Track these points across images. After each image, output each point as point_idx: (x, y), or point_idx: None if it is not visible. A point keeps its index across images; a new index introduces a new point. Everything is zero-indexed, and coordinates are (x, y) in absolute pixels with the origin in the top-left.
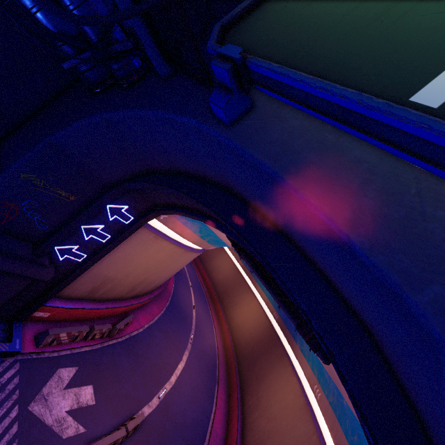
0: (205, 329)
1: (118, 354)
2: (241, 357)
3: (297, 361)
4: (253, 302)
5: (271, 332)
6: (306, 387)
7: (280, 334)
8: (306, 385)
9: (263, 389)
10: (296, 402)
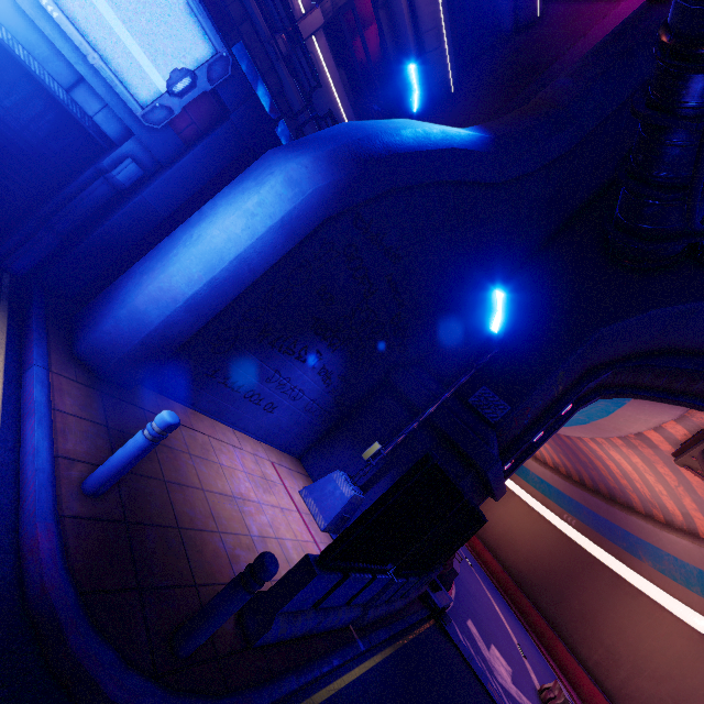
0: (463, 548)
1: (467, 597)
2: (531, 588)
3: (651, 588)
4: (513, 501)
5: (572, 546)
6: (699, 626)
7: (589, 548)
8: (697, 623)
9: (610, 634)
10: (699, 650)
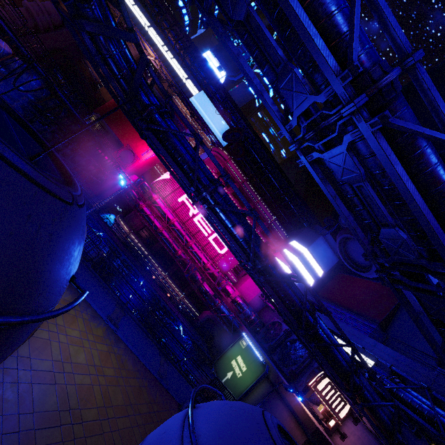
0: None
1: None
2: None
3: None
4: None
5: None
6: None
7: None
8: None
9: None
10: None
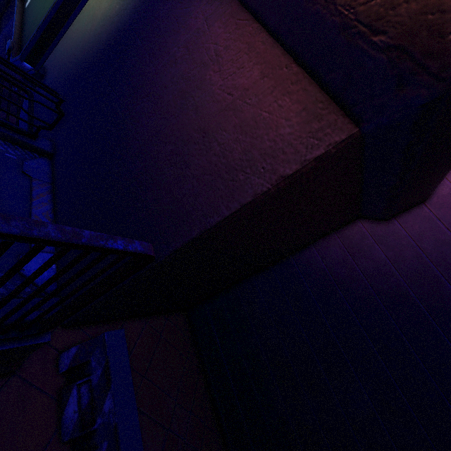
0: None
1: None
2: None
3: None
4: None
5: None
6: None
7: None
8: None
9: None
10: None
